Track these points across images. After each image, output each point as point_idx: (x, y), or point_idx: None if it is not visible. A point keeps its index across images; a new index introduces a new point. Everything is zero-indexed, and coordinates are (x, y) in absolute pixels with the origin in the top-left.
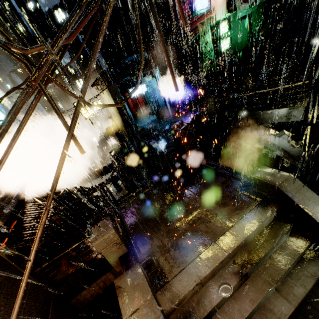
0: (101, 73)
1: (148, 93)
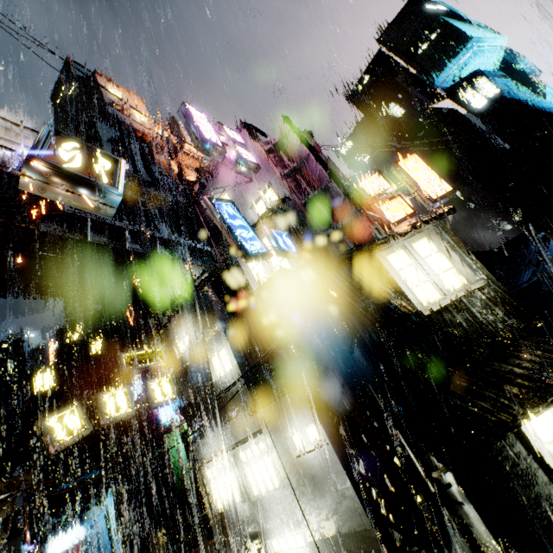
0: (0, 521)
1: (87, 544)
